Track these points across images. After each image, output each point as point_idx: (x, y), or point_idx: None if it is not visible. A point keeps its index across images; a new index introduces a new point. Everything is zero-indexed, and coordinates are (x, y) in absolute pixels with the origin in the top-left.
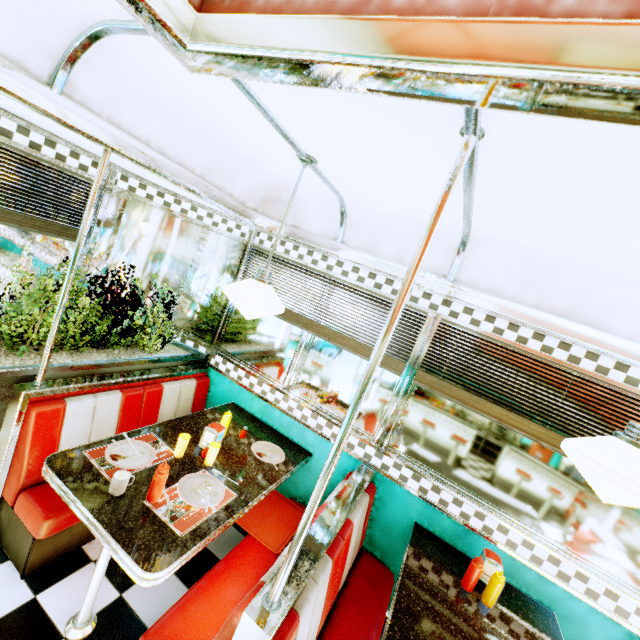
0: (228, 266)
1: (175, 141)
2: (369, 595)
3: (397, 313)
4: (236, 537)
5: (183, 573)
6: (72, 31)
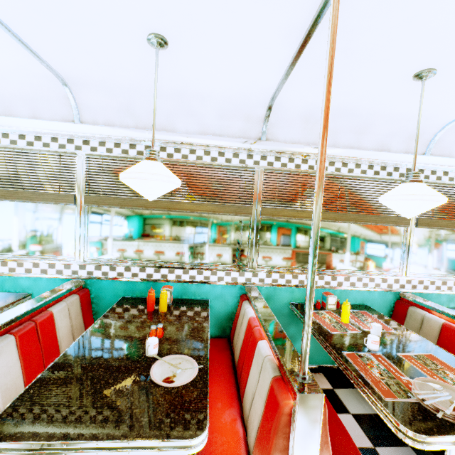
0: None
1: None
2: None
3: None
4: None
5: None
6: None
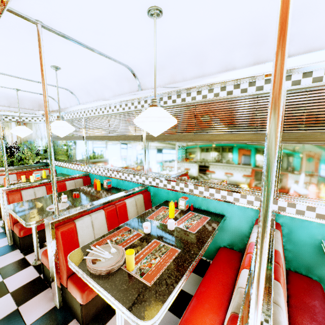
0: None
1: None
2: None
3: None
4: None
5: None
6: None
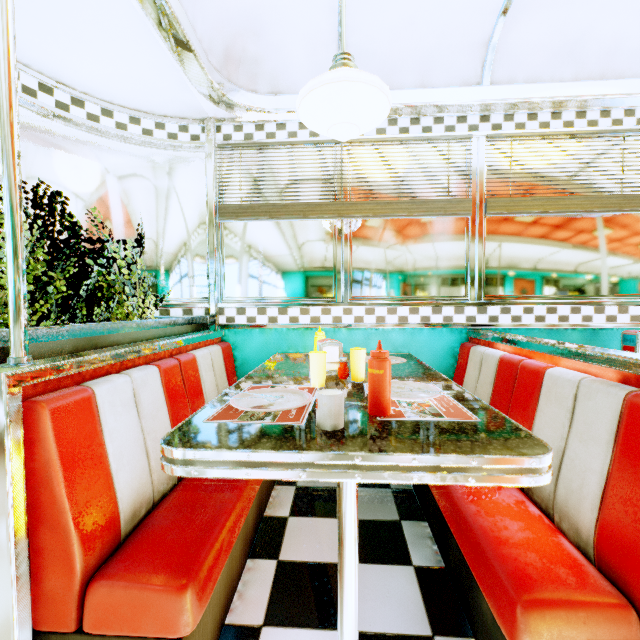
0: (188, 189)
1: None
2: None
3: None
4: (377, 494)
5: (377, 556)
6: None
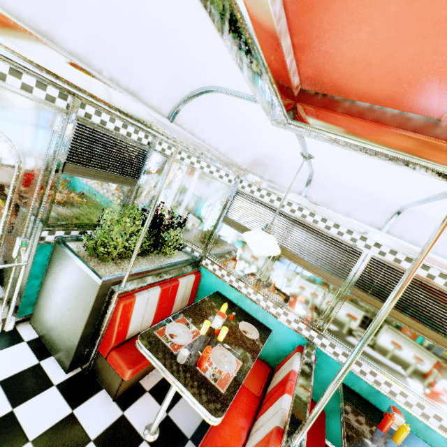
0: (217, 200)
1: (218, 137)
2: (314, 426)
3: (401, 293)
4: None
5: None
6: (191, 89)
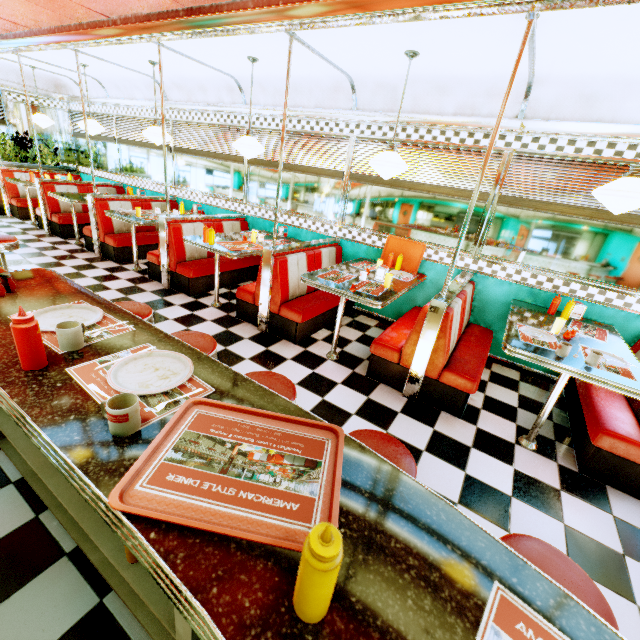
0: (69, 125)
1: (0, 73)
2: None
3: (27, 100)
4: None
5: None
6: None
